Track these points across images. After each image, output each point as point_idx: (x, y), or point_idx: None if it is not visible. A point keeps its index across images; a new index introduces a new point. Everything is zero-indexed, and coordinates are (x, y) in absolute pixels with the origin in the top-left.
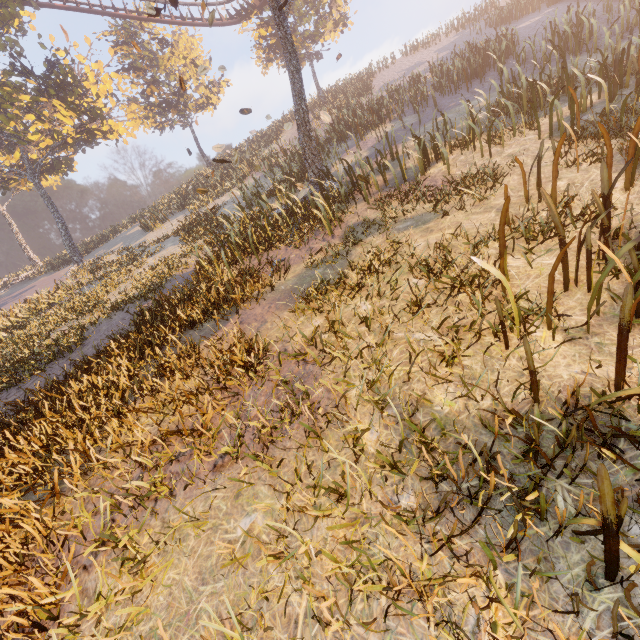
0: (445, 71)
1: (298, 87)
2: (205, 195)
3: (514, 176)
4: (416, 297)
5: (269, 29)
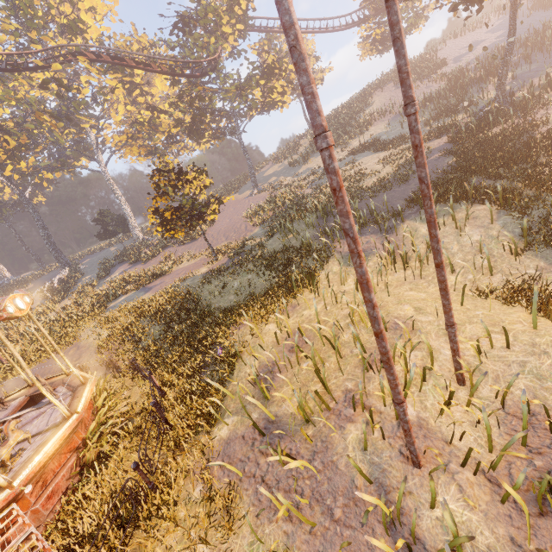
0: (535, 40)
1: (512, 47)
2: (343, 138)
3: None
4: None
5: (382, 29)
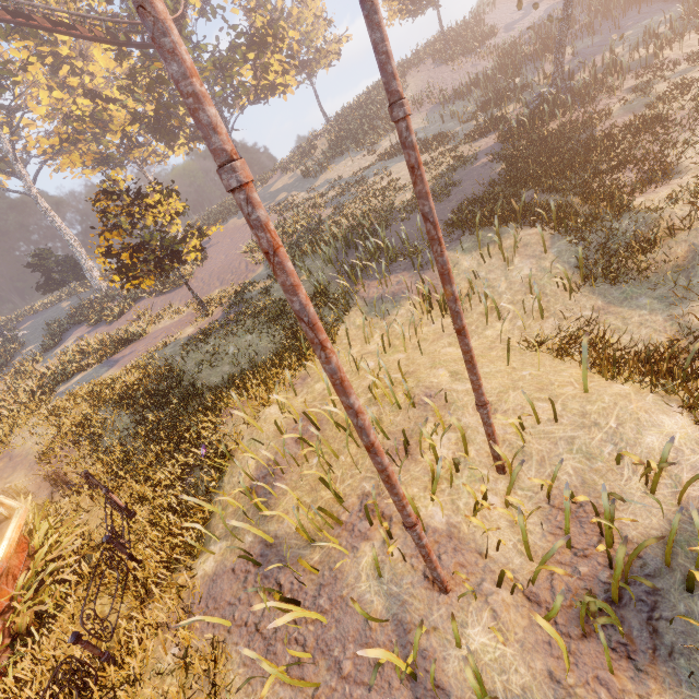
0: (599, 2)
1: (569, 12)
2: (370, 137)
3: None
4: None
5: None
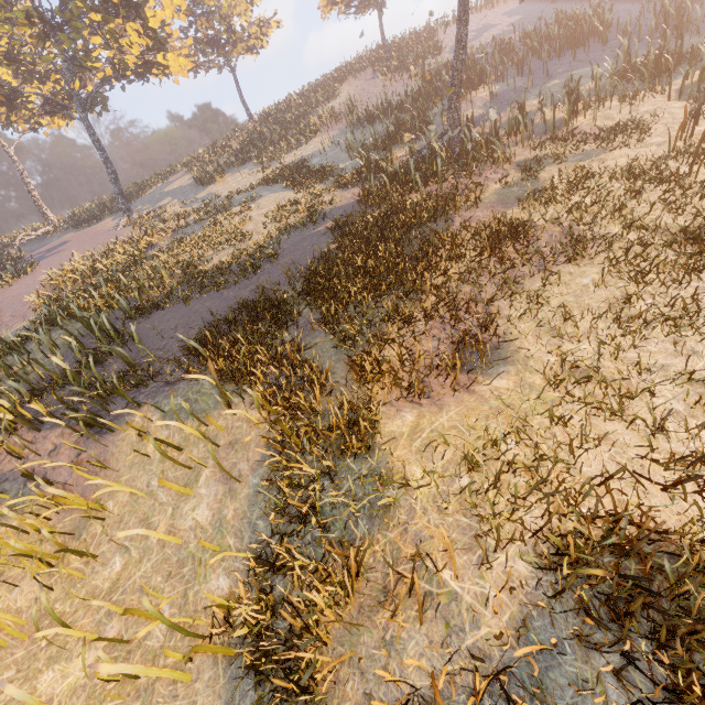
0: (539, 37)
1: (464, 38)
2: (273, 149)
3: (658, 126)
4: (634, 187)
5: None
